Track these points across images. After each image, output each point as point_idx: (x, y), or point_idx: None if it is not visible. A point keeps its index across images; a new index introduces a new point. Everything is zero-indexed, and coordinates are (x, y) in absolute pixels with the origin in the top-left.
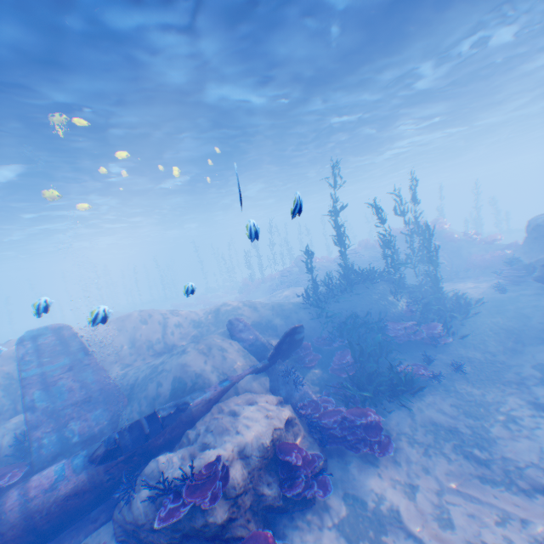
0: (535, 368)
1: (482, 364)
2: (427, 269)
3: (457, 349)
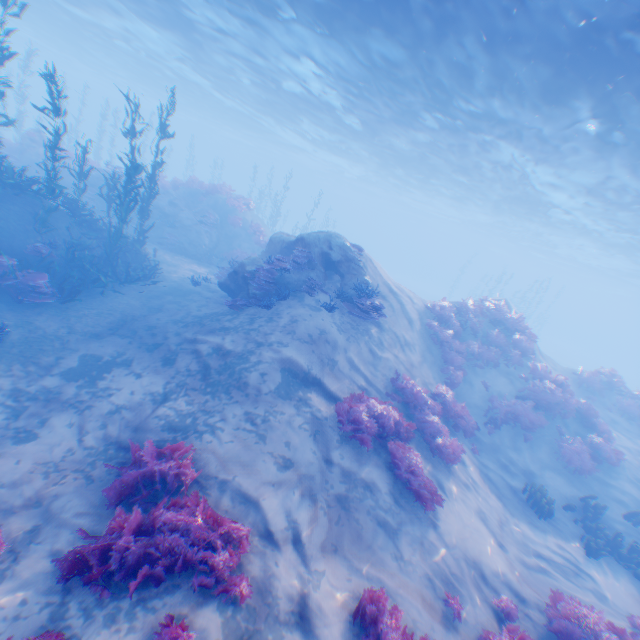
0: (84, 357)
1: (42, 338)
2: (141, 227)
3: (43, 316)
